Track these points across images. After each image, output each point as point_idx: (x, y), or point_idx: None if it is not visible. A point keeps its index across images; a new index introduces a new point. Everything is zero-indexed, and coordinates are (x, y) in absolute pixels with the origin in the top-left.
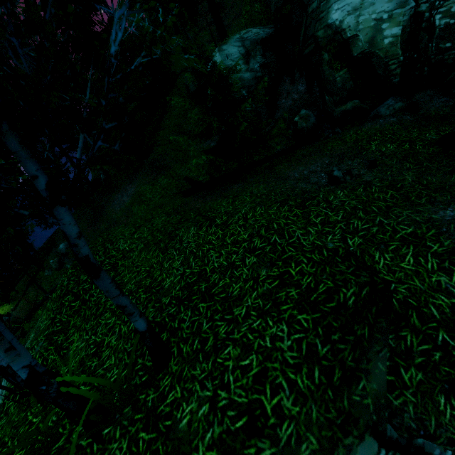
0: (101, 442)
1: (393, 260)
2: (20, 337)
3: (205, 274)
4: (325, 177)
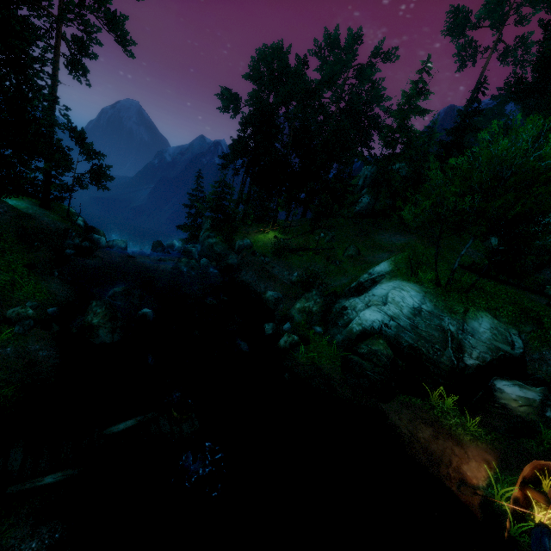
0: (449, 292)
1: (549, 321)
2: (298, 255)
3: (483, 289)
4: (545, 303)
